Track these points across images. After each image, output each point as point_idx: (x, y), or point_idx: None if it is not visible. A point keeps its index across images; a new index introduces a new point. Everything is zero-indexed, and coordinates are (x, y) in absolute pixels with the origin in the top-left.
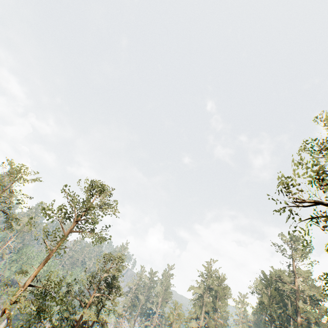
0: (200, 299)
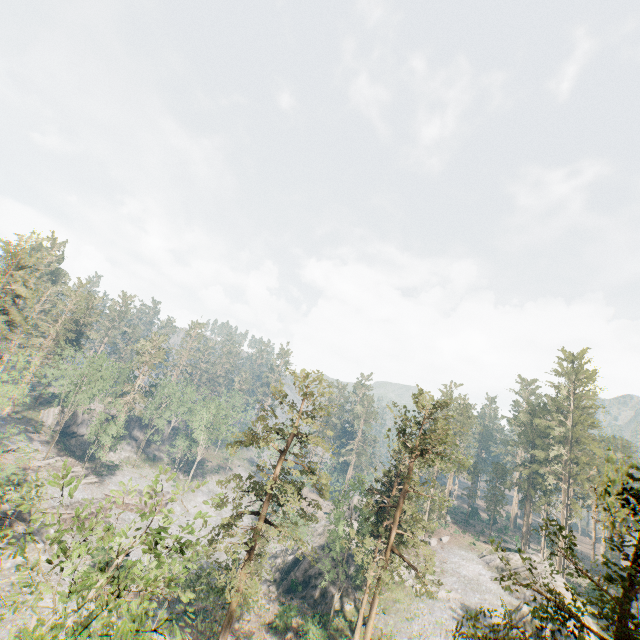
0: None
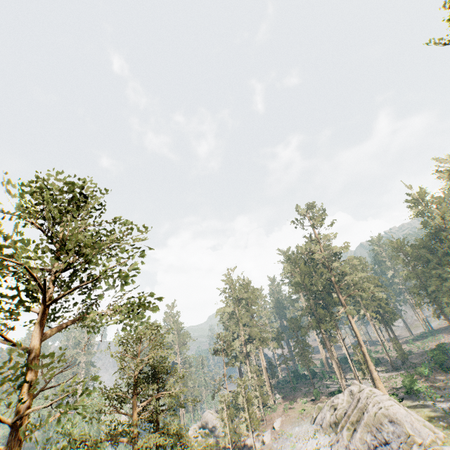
0: (234, 316)
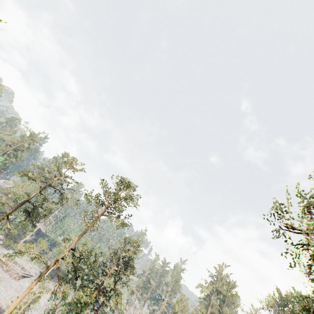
0: (207, 299)
